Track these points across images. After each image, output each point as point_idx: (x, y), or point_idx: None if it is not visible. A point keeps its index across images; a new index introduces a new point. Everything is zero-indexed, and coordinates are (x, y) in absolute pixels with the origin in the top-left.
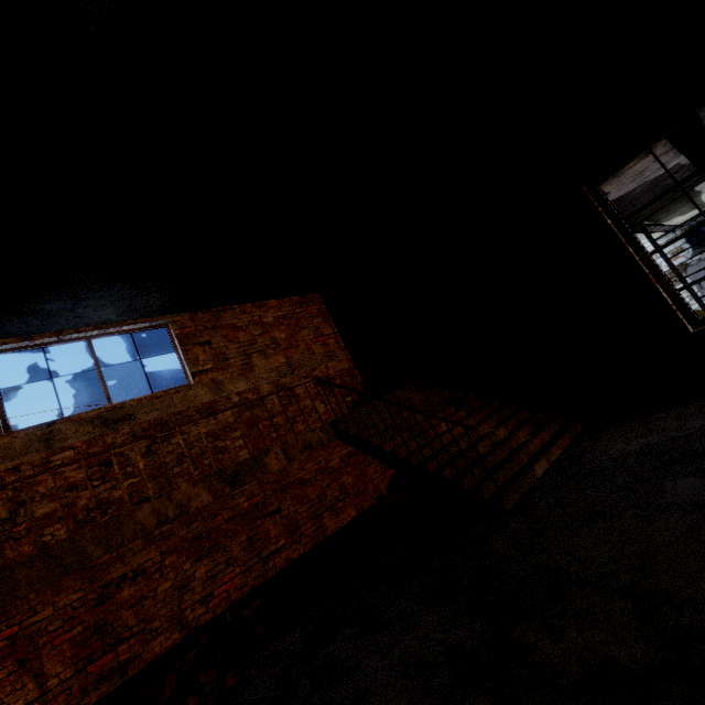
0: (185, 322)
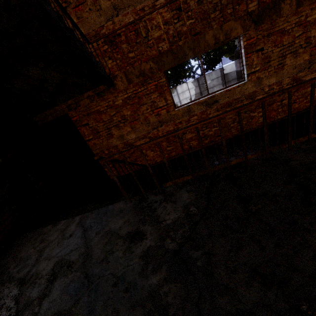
0: (251, 33)
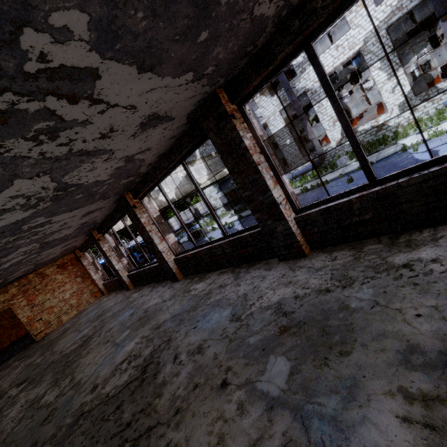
0: None
